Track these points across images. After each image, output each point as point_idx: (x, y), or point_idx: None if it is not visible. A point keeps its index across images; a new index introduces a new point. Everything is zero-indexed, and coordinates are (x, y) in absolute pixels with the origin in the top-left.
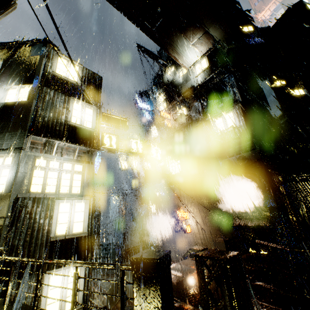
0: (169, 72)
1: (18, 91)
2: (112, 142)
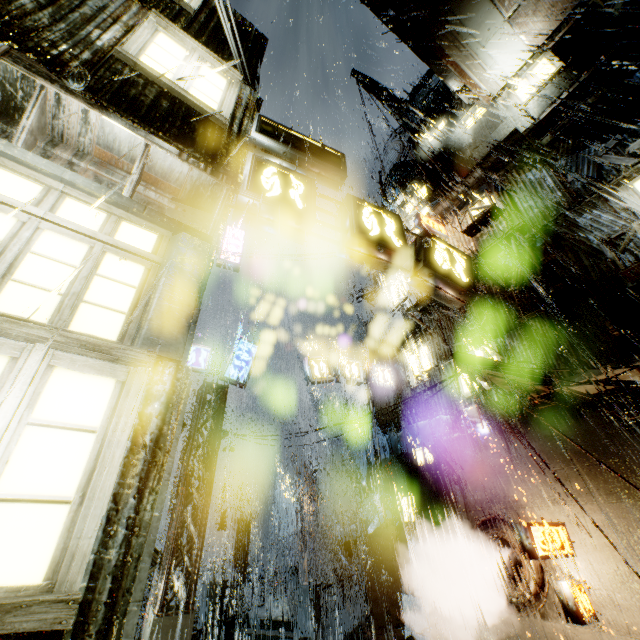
0: (431, 136)
1: None
2: (291, 190)
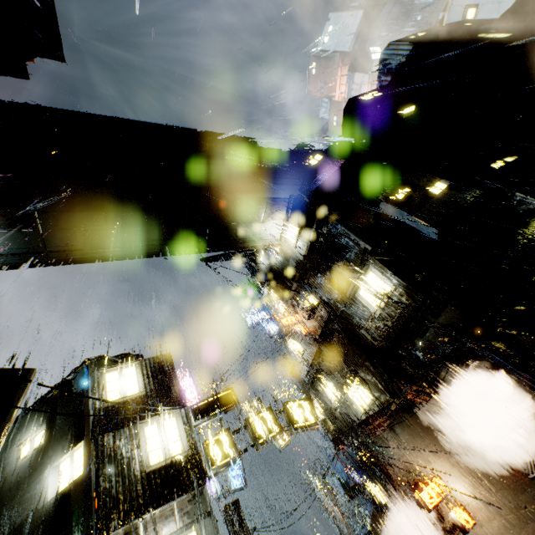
0: (261, 259)
1: (72, 460)
2: (224, 447)
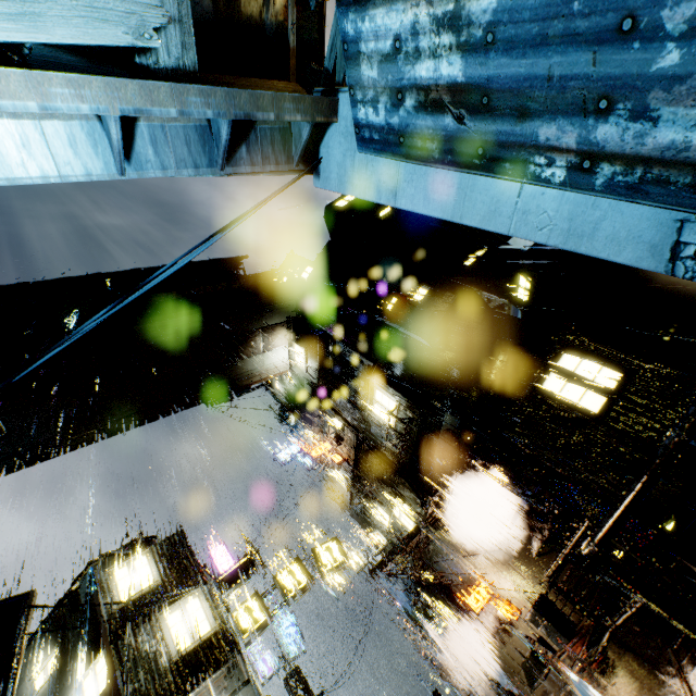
0: (277, 385)
1: (95, 674)
2: (254, 612)
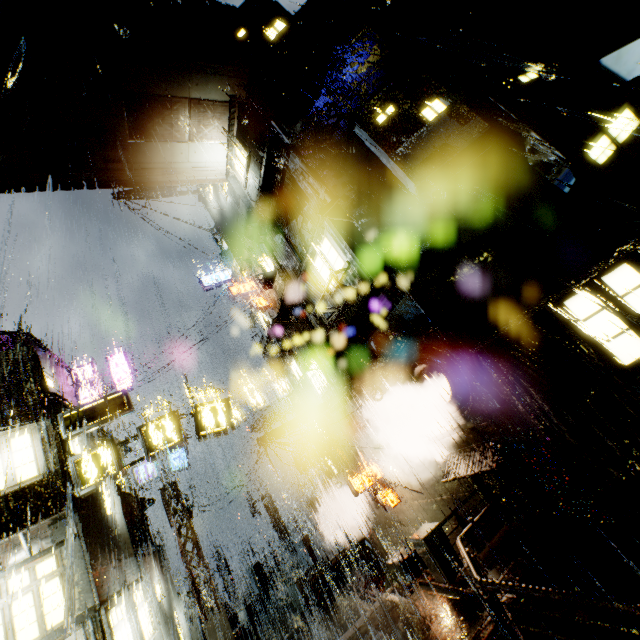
0: (211, 198)
1: None
2: (103, 463)
